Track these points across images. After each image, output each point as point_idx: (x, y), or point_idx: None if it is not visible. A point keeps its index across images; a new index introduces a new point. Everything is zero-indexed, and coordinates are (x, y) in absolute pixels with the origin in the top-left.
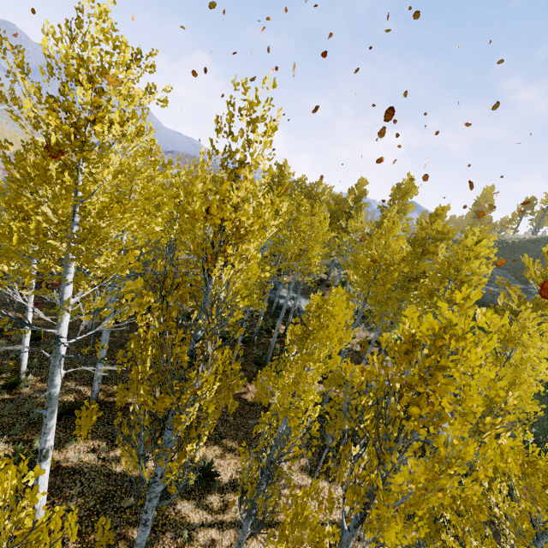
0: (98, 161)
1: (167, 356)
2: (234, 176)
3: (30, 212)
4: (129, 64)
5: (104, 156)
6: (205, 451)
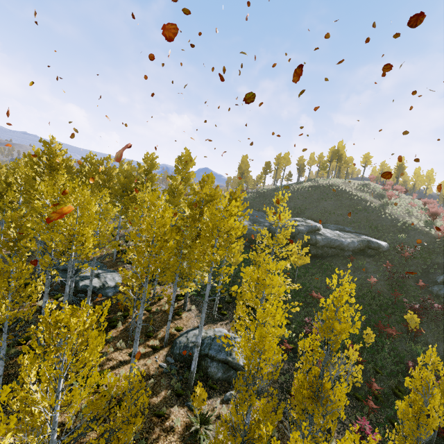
0: None
1: None
2: None
3: None
4: None
5: None
6: None
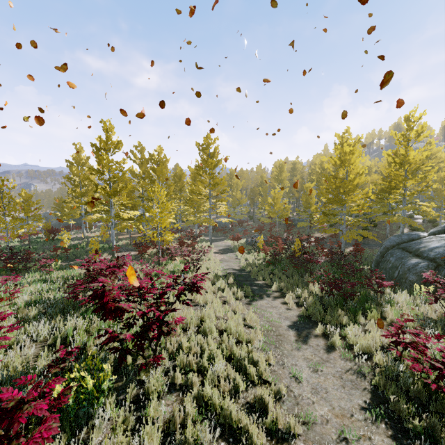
0: None
1: None
2: None
3: None
4: None
5: None
6: None
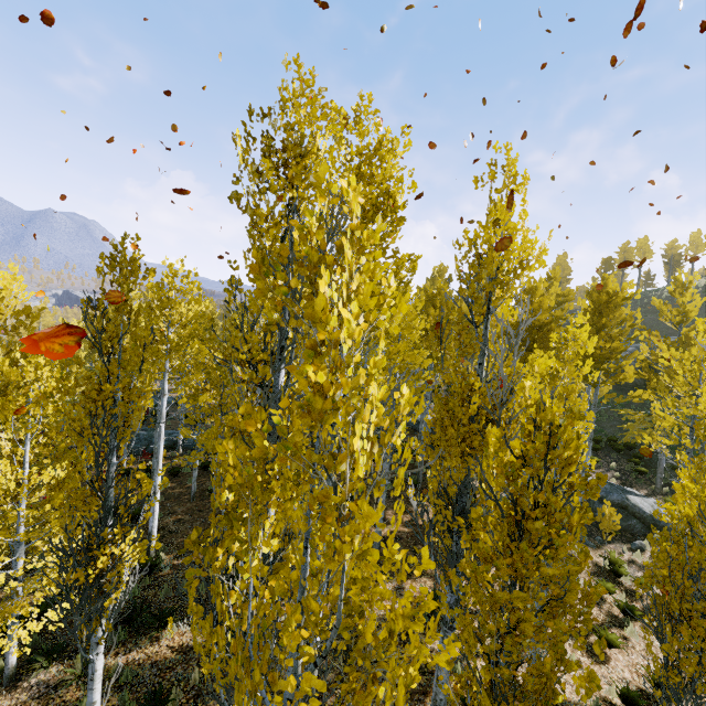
0: (397, 225)
1: (453, 411)
2: (498, 223)
3: (169, 336)
4: (375, 151)
5: (404, 219)
6: (416, 585)
